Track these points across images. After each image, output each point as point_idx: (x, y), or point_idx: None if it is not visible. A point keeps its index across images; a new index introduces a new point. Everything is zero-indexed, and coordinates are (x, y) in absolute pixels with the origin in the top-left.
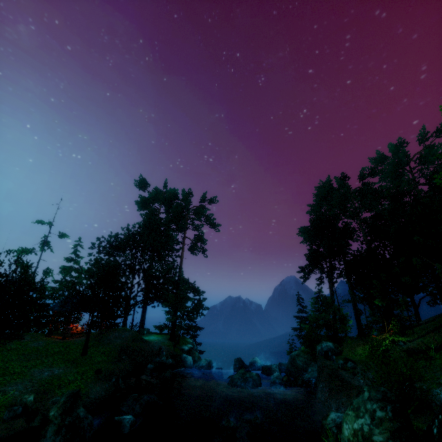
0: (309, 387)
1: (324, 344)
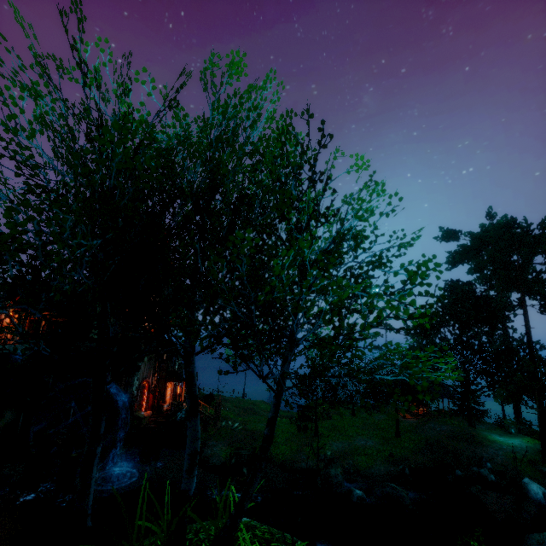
0: None
1: None
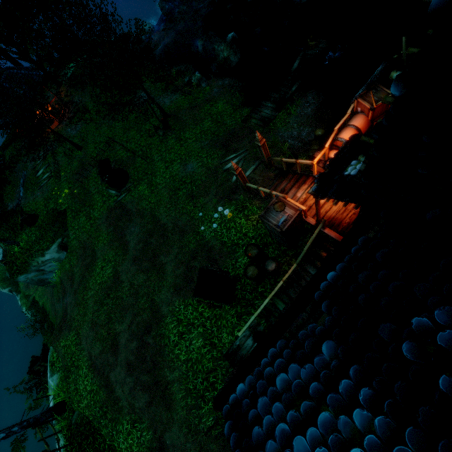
0: None
1: None
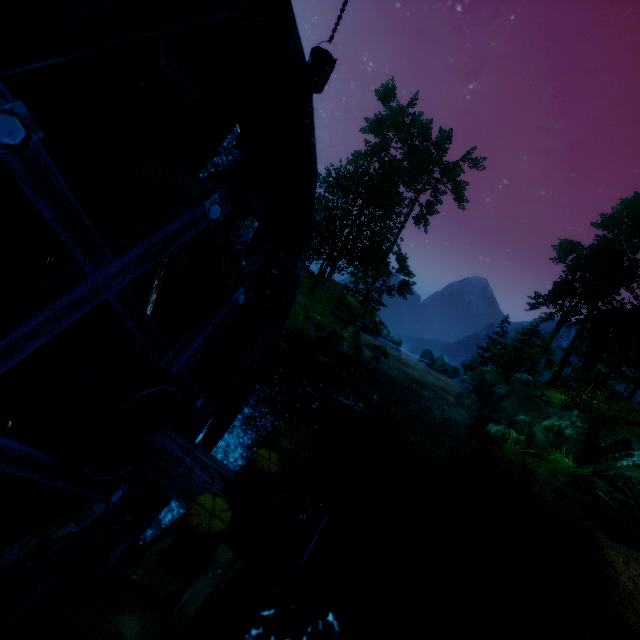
0: (493, 397)
1: (525, 375)
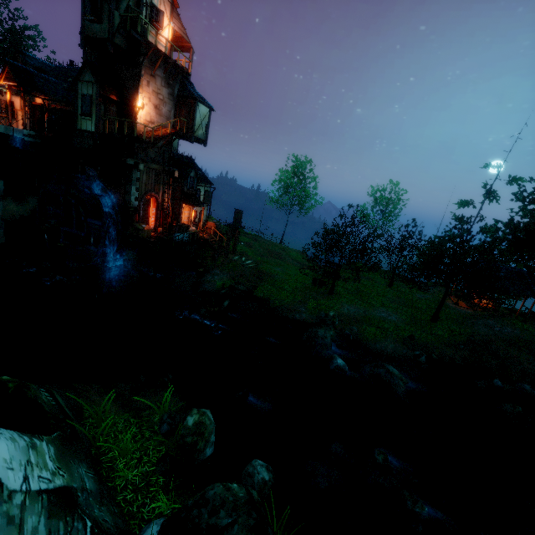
0: None
1: None
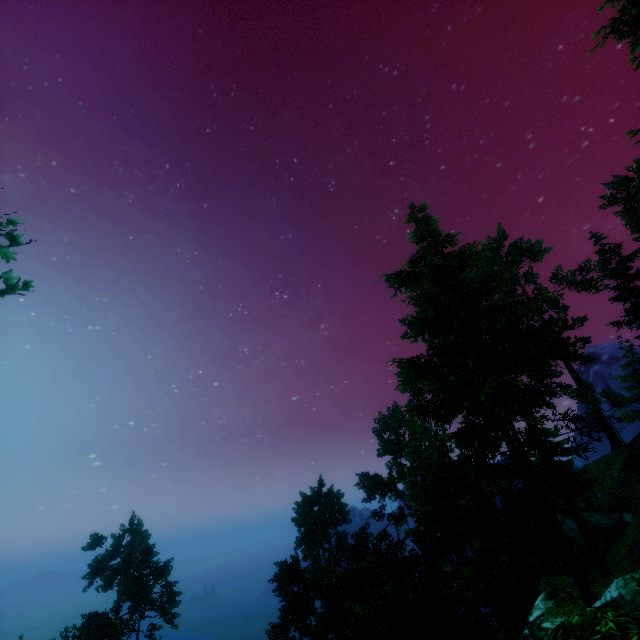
0: None
1: None
